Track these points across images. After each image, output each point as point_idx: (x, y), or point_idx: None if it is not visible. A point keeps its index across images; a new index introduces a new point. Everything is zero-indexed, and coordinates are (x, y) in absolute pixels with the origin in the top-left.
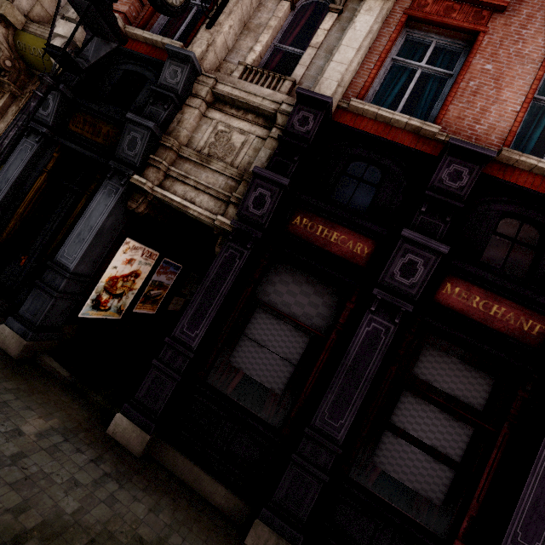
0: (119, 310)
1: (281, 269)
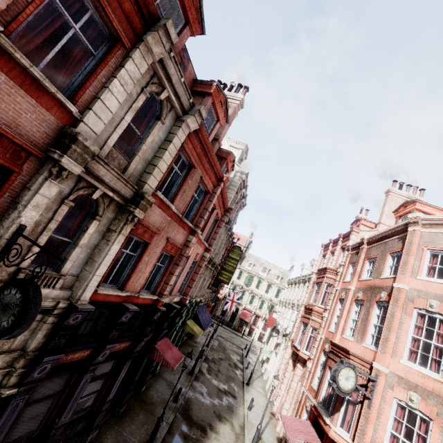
0: None
1: (42, 381)
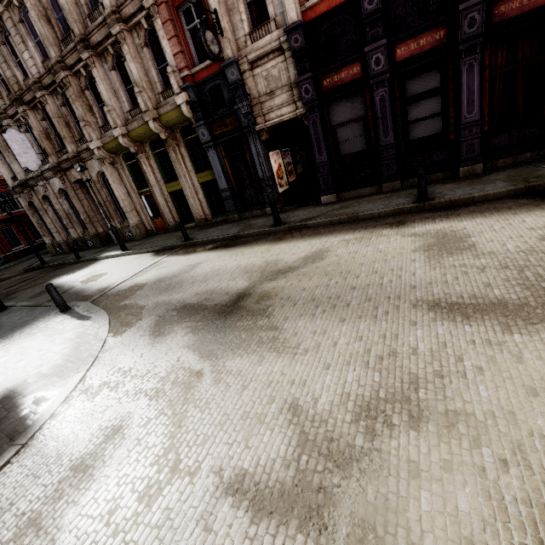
0: (286, 184)
1: (333, 107)
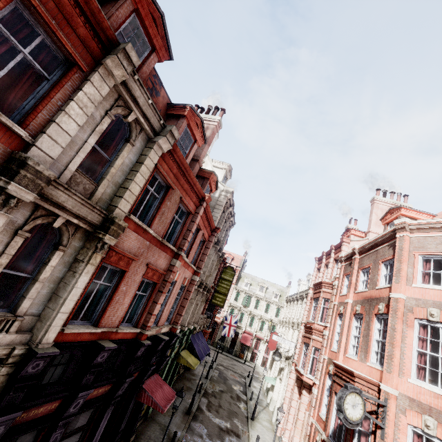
0: None
1: None
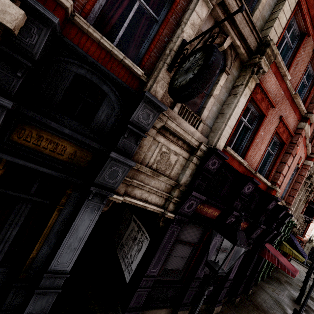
0: None
1: (186, 224)
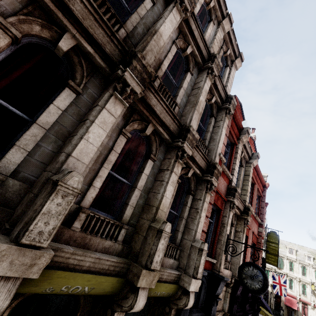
0: None
1: None
